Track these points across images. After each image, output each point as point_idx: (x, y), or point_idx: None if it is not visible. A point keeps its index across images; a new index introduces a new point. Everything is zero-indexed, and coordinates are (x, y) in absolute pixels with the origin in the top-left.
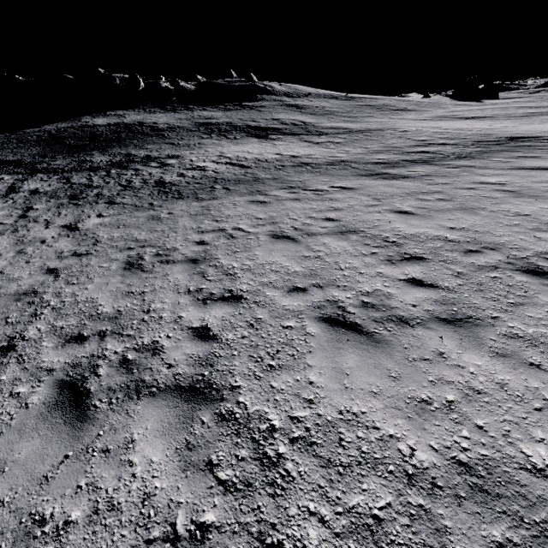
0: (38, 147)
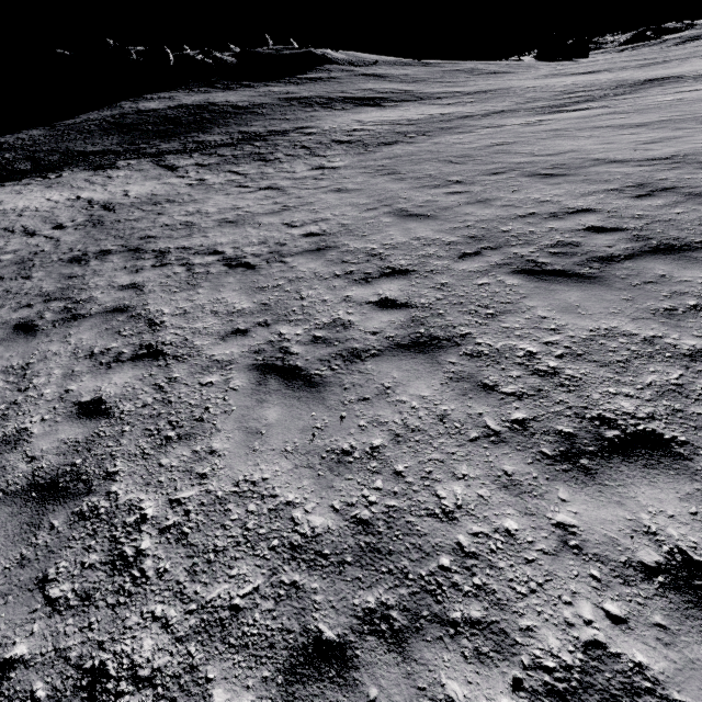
0: (112, 136)
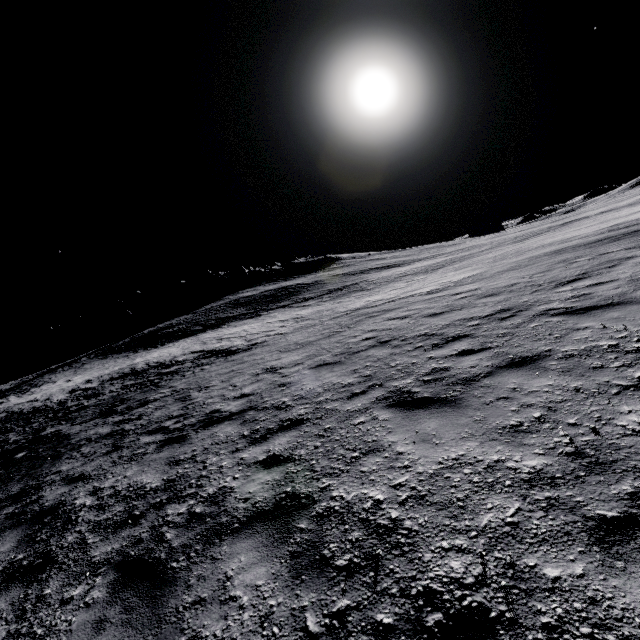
0: (239, 308)
